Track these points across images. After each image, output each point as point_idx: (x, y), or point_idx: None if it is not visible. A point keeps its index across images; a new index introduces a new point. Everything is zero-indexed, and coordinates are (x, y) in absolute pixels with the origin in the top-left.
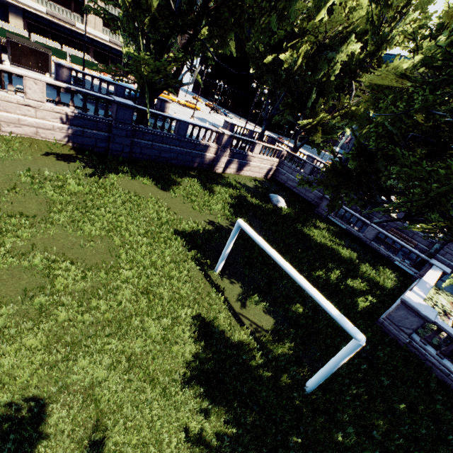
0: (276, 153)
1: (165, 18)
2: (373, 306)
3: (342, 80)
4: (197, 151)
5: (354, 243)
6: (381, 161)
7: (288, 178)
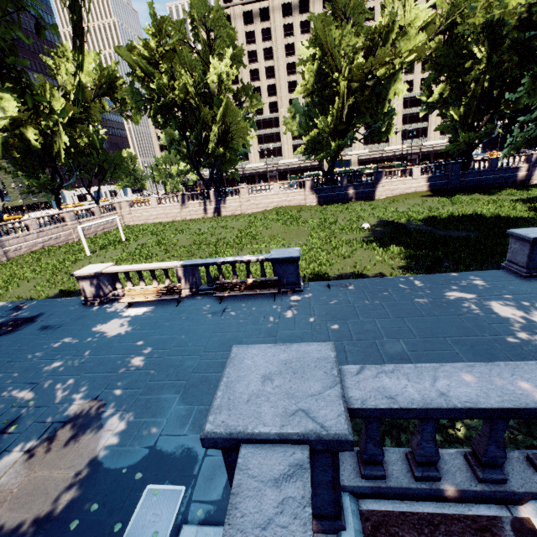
0: None
1: (477, 114)
2: None
3: None
4: (509, 174)
5: None
6: None
7: None
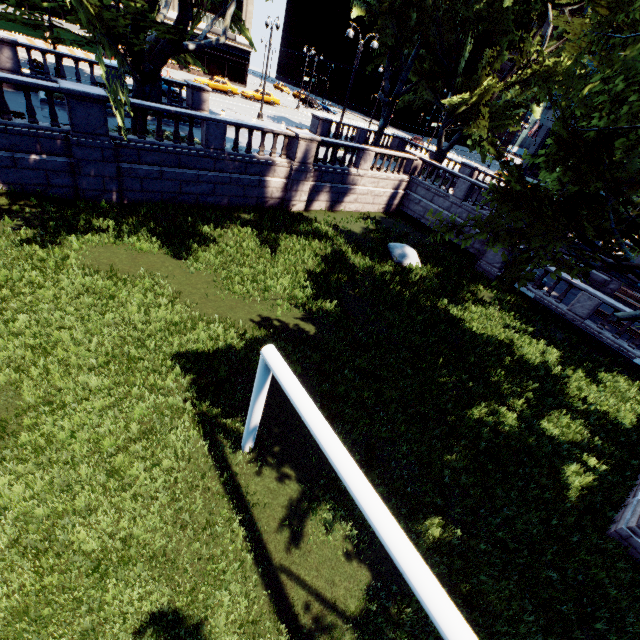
0: (403, 166)
1: None
2: (599, 480)
3: (527, 7)
4: (252, 176)
5: (550, 324)
6: (637, 159)
7: (426, 209)
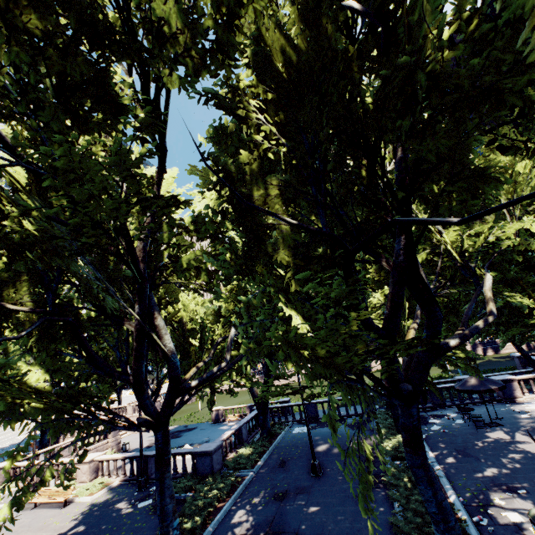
0: None
1: None
2: None
3: None
4: None
5: None
6: None
7: None
